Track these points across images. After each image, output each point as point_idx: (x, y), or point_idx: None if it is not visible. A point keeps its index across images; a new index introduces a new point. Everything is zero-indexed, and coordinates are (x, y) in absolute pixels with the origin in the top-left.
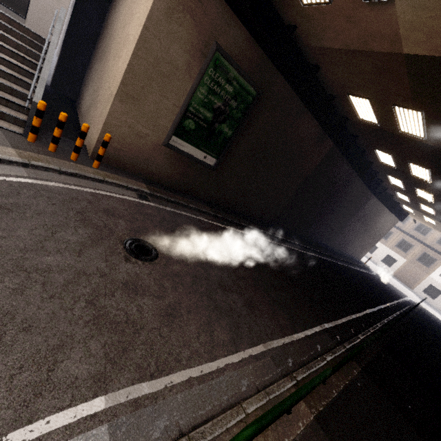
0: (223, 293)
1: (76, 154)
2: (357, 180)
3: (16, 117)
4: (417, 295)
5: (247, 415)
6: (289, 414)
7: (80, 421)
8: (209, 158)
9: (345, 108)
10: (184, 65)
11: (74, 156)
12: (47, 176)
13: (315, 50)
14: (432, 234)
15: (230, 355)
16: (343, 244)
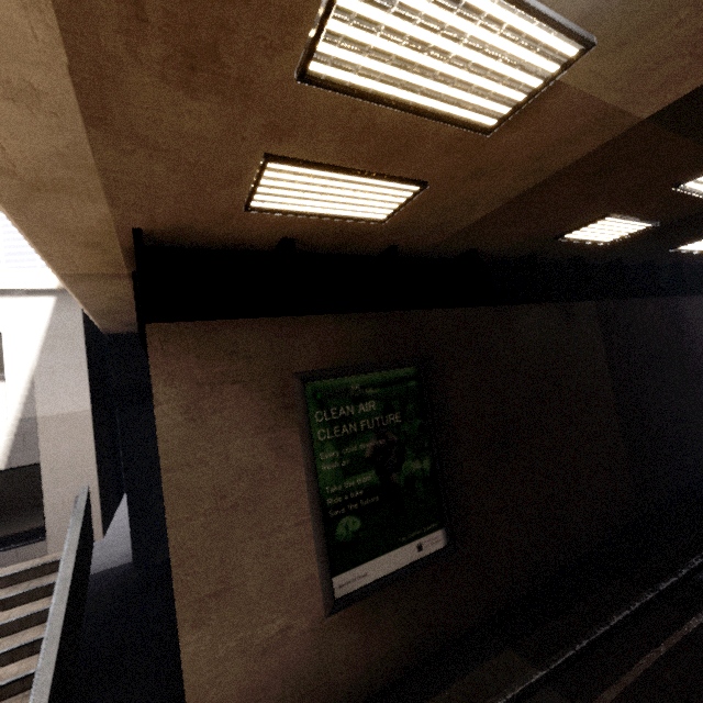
0: None
1: None
2: (681, 303)
3: None
4: None
5: None
6: None
7: None
8: (428, 540)
9: (564, 251)
10: (268, 452)
11: None
12: None
13: (448, 242)
14: None
15: None
16: None
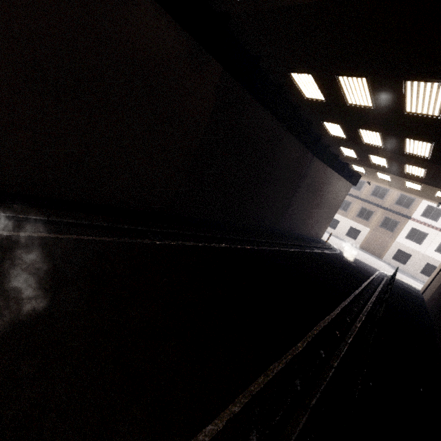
0: None
1: None
2: (287, 136)
3: None
4: (387, 264)
5: None
6: None
7: None
8: None
9: None
10: None
11: None
12: None
13: None
14: (389, 196)
15: None
16: (296, 225)
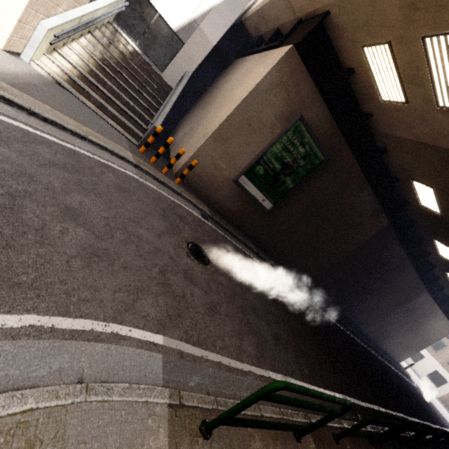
0: (255, 317)
1: (168, 169)
2: (409, 267)
3: (137, 133)
4: None
5: (261, 416)
6: (298, 441)
7: (147, 342)
8: (267, 202)
9: (407, 192)
10: (270, 124)
11: (166, 170)
12: (147, 178)
13: (386, 136)
14: None
15: (253, 366)
16: (382, 336)
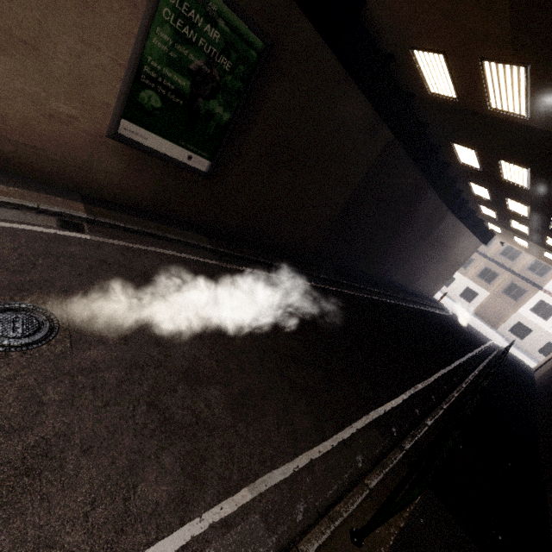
0: (189, 390)
1: None
2: (428, 190)
3: None
4: (502, 336)
5: None
6: None
7: None
8: (198, 160)
9: (409, 76)
10: None
11: None
12: None
13: None
14: (522, 259)
15: (162, 540)
16: (411, 279)
